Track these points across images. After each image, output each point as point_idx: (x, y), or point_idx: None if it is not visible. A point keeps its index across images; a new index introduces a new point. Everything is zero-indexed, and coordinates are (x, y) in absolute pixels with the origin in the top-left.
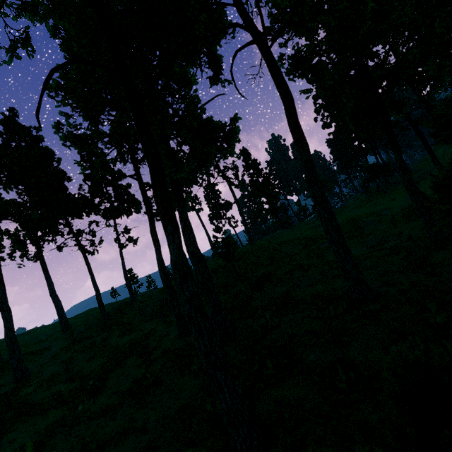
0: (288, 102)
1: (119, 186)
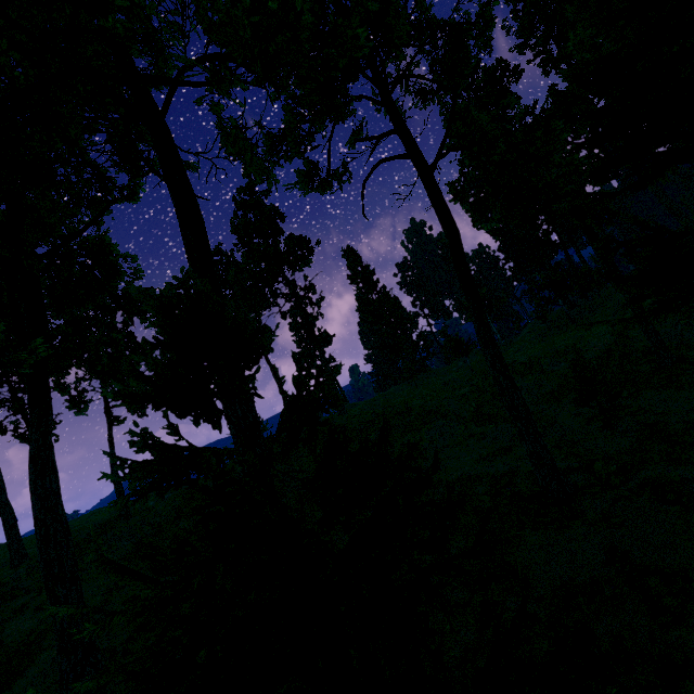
0: (183, 227)
1: (110, 324)
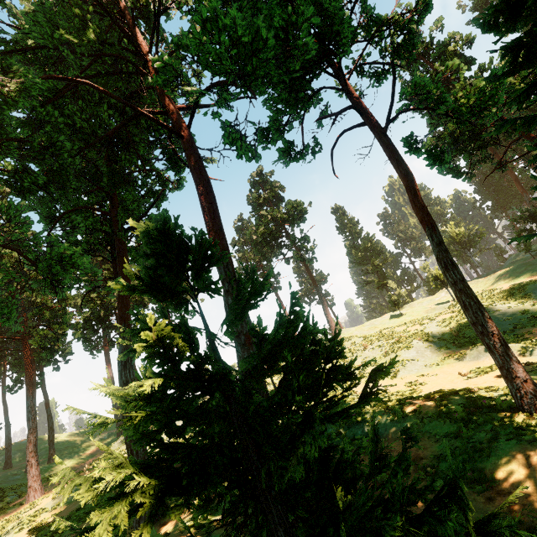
0: (201, 198)
1: None
